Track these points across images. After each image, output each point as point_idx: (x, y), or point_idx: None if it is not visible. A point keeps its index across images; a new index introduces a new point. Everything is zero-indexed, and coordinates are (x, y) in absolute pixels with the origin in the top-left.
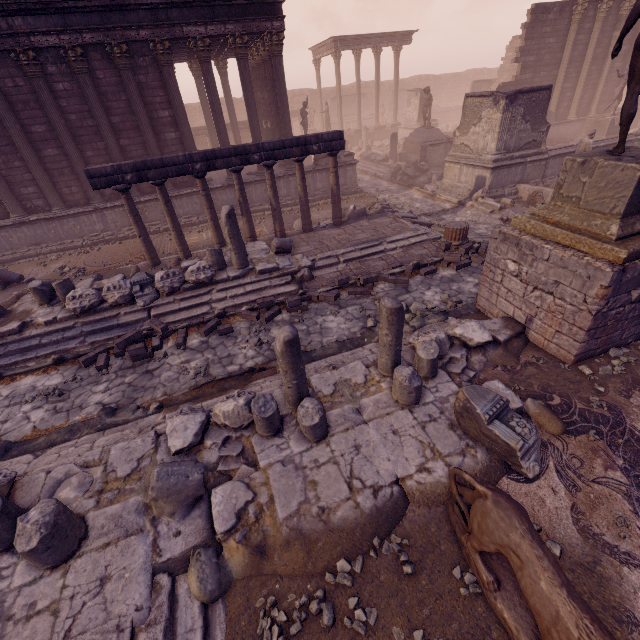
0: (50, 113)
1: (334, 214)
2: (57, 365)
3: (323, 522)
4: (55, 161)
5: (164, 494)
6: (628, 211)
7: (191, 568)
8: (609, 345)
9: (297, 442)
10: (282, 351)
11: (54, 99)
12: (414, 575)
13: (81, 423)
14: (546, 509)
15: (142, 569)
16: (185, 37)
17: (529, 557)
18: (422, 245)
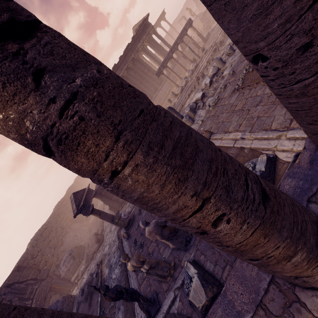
0: None
1: (203, 40)
2: (189, 96)
3: None
4: None
5: None
6: None
7: None
8: None
9: None
10: None
11: None
12: None
13: None
14: None
15: None
16: (138, 49)
17: None
18: None
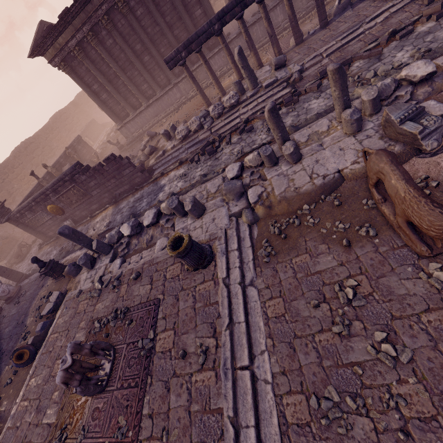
0: (139, 34)
1: (319, 18)
2: (180, 165)
3: (296, 192)
4: (150, 63)
5: (228, 192)
6: None
7: (242, 215)
8: None
9: (285, 166)
10: (268, 117)
11: (138, 23)
12: (340, 206)
13: (195, 182)
14: (438, 167)
15: (225, 215)
16: None
17: (387, 171)
18: (403, 10)
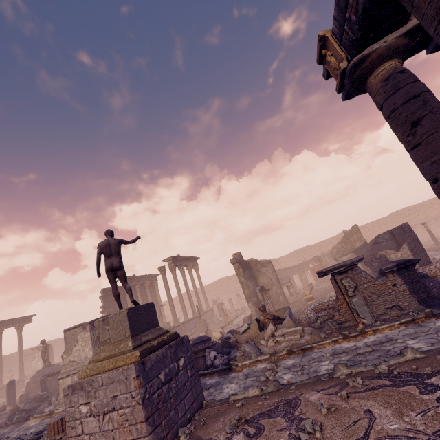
0: None
1: None
2: None
3: None
4: None
5: None
6: (133, 332)
7: None
8: (175, 427)
9: None
10: None
11: None
12: None
13: None
14: None
15: None
16: None
17: None
18: None
